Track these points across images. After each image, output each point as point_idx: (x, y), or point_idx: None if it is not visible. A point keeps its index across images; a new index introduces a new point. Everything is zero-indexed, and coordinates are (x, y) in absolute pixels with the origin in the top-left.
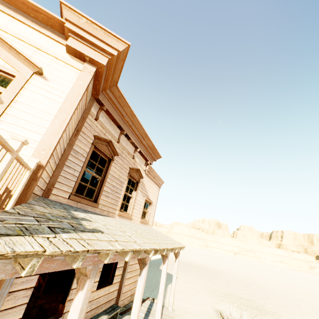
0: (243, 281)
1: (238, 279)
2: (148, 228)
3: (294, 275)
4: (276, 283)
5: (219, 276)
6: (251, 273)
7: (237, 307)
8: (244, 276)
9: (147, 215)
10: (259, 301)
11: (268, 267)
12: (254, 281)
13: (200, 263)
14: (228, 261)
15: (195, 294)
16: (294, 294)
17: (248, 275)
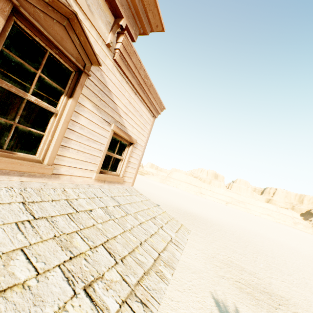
0: (240, 239)
1: (234, 236)
2: (118, 191)
3: (281, 230)
4: (270, 242)
5: (214, 232)
6: (244, 227)
7: (241, 291)
8: (239, 231)
9: (121, 165)
10: (263, 275)
11: (256, 219)
12: (250, 239)
13: (194, 213)
14: (220, 211)
15: (189, 266)
16: (293, 260)
17: (242, 230)
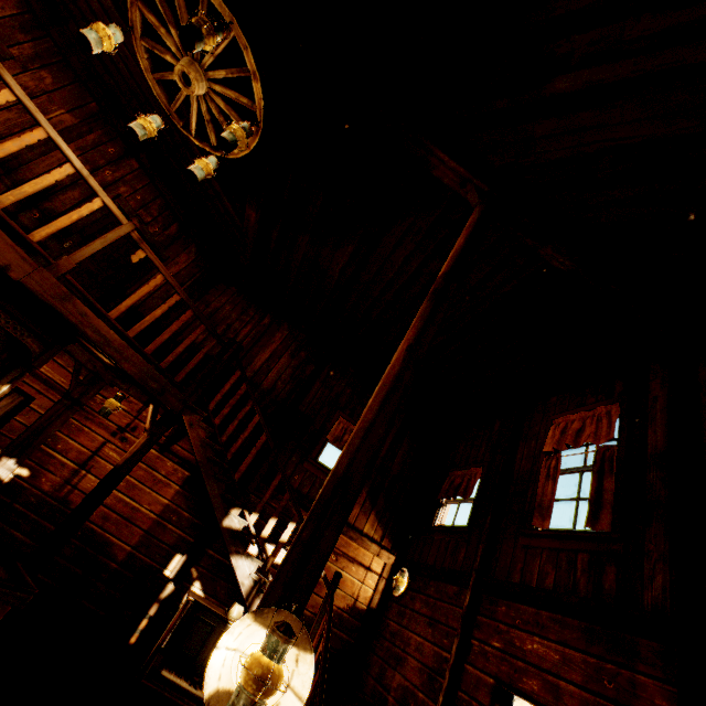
0: None
1: None
2: None
3: None
4: None
5: None
6: None
7: None
8: None
9: (444, 514)
10: None
11: None
12: None
13: None
14: None
15: None
16: None
17: None
